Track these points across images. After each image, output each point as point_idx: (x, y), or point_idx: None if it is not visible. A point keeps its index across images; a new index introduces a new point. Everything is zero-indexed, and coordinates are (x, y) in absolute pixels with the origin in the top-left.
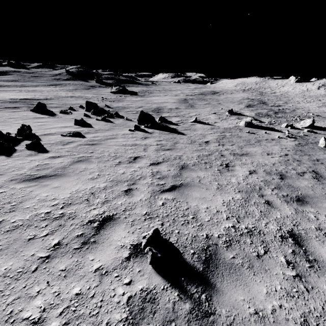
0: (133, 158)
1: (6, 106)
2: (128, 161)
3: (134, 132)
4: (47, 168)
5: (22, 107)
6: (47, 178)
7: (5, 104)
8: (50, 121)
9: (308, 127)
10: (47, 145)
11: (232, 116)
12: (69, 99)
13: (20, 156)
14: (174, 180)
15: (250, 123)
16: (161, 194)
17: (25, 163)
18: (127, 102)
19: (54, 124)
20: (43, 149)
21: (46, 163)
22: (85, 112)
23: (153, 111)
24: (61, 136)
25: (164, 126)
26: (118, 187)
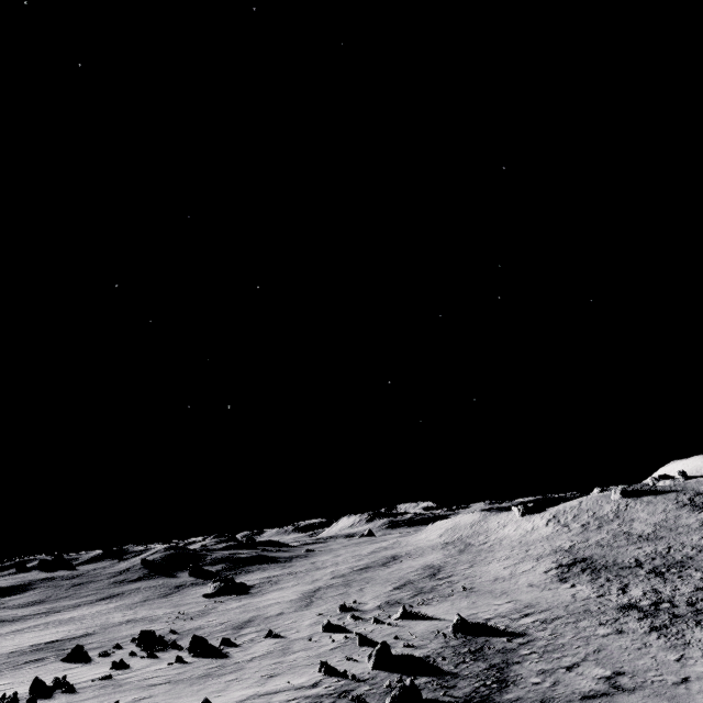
0: (142, 685)
1: (27, 659)
2: (136, 687)
3: (172, 665)
4: (77, 699)
5: (48, 657)
6: (77, 702)
7: (25, 657)
8: (84, 670)
9: (400, 617)
10: (78, 689)
11: (338, 615)
12: (122, 628)
13: (58, 697)
14: (155, 692)
15: (327, 625)
16: (138, 698)
17: (63, 699)
18: (212, 616)
19: (87, 673)
20: (75, 691)
21: (76, 697)
22: (134, 649)
23: (234, 628)
24: (92, 681)
25: (219, 651)
26: (116, 699)
